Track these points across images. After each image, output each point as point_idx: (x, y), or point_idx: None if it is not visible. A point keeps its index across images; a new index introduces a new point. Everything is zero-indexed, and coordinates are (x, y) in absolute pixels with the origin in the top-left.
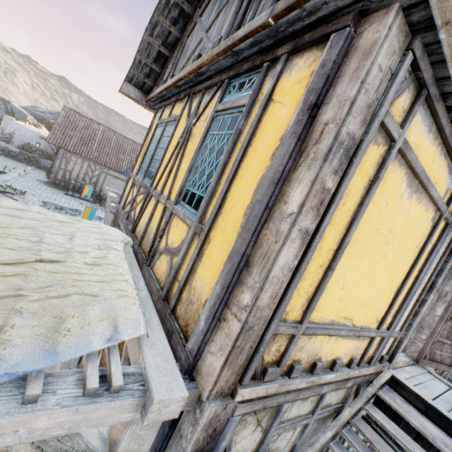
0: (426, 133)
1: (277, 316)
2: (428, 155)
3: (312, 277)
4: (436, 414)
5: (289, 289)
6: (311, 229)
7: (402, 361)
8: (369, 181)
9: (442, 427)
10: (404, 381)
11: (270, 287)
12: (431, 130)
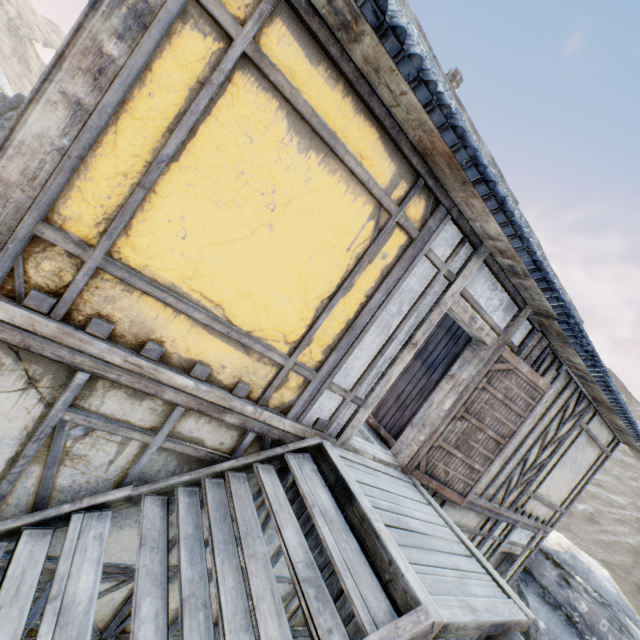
0: (310, 61)
1: (35, 206)
2: (327, 100)
3: (109, 186)
4: (342, 488)
5: (54, 173)
6: (88, 103)
7: (371, 454)
8: (199, 83)
9: (341, 503)
10: (333, 452)
11: (19, 158)
12: (322, 62)
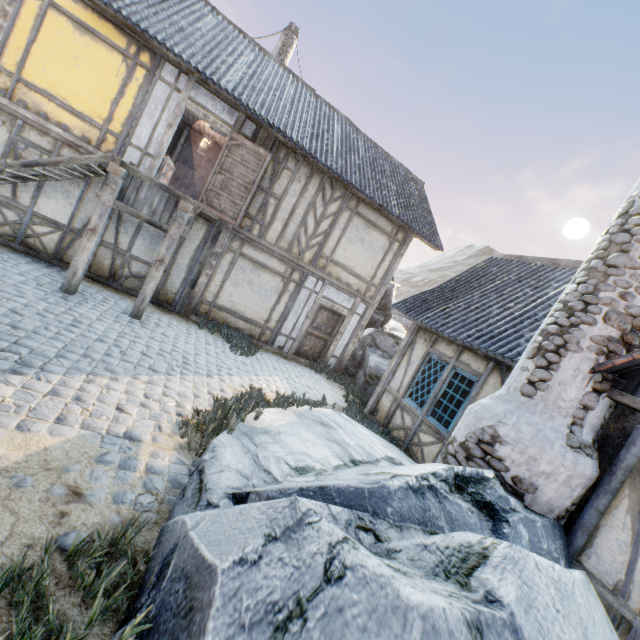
0: (75, 3)
1: None
2: (86, 16)
3: (16, 53)
4: None
5: None
6: (5, 26)
7: None
8: (37, 16)
9: None
10: None
11: None
12: (80, 3)
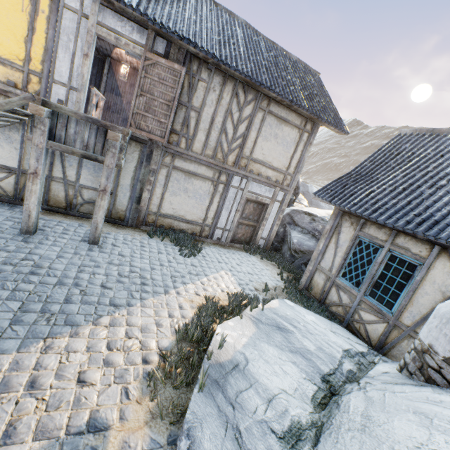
0: None
1: None
2: None
3: None
4: None
5: None
6: None
7: None
8: None
9: None
10: None
11: None
12: None
